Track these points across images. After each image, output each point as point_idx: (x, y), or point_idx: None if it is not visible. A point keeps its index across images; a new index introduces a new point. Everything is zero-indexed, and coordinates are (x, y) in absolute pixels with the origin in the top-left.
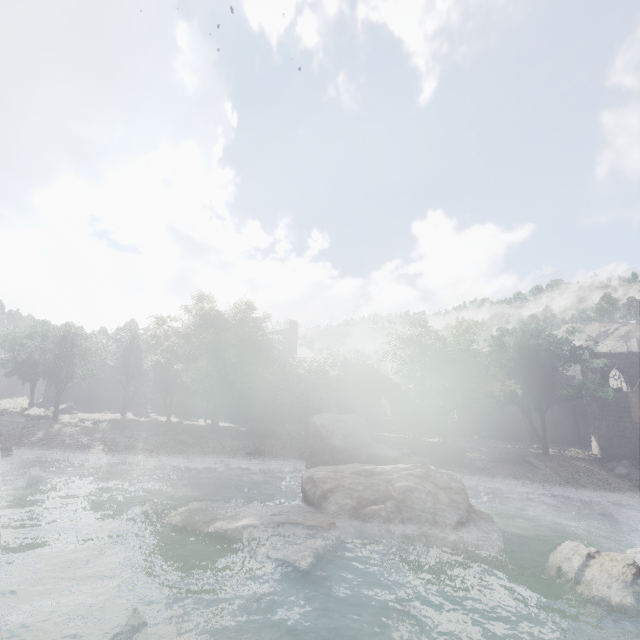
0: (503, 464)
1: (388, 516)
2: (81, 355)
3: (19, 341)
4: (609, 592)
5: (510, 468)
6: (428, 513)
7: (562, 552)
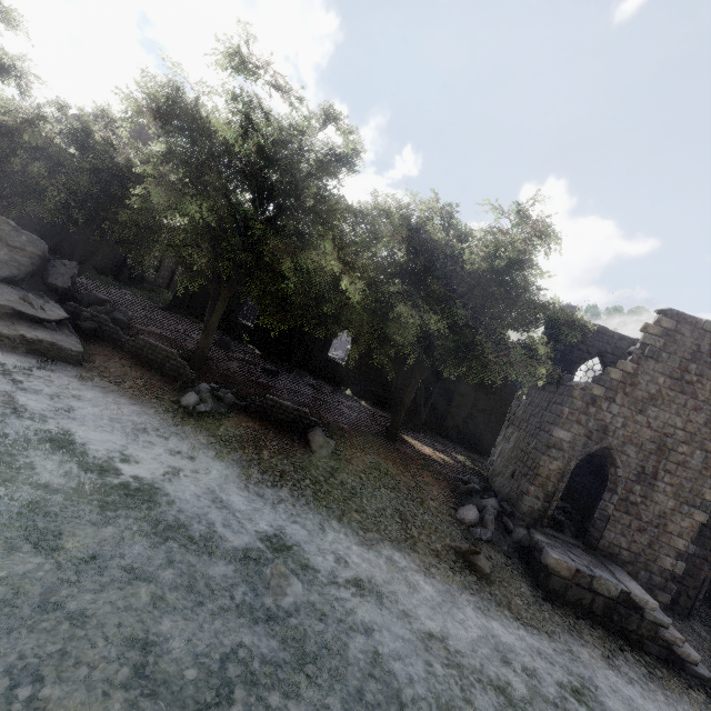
0: (256, 420)
1: None
2: None
3: None
4: None
5: (254, 429)
6: None
7: None
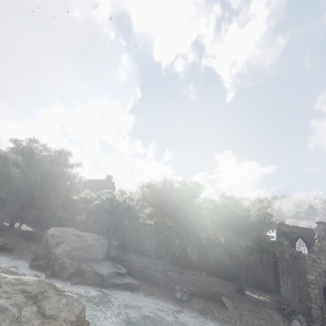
0: (200, 298)
1: None
2: None
3: None
4: None
5: (203, 303)
6: None
7: None
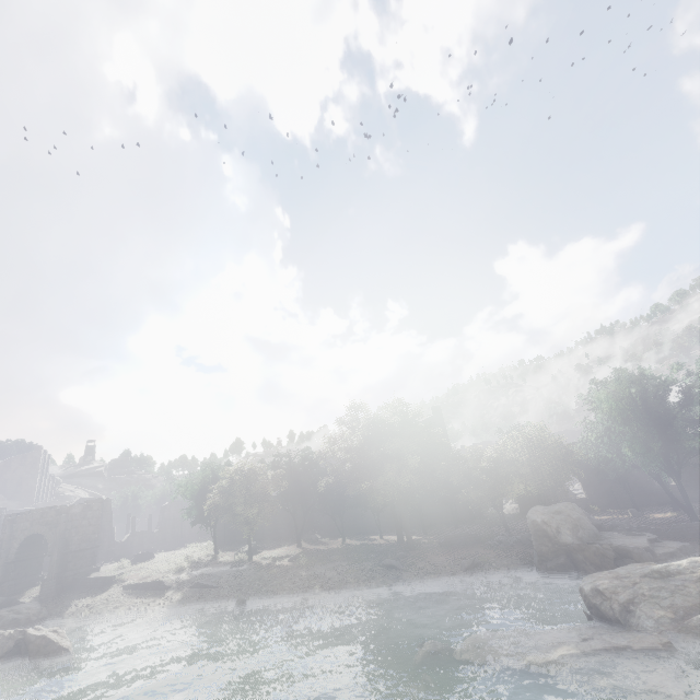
0: None
1: None
2: (262, 491)
3: (198, 488)
4: None
5: None
6: None
7: None
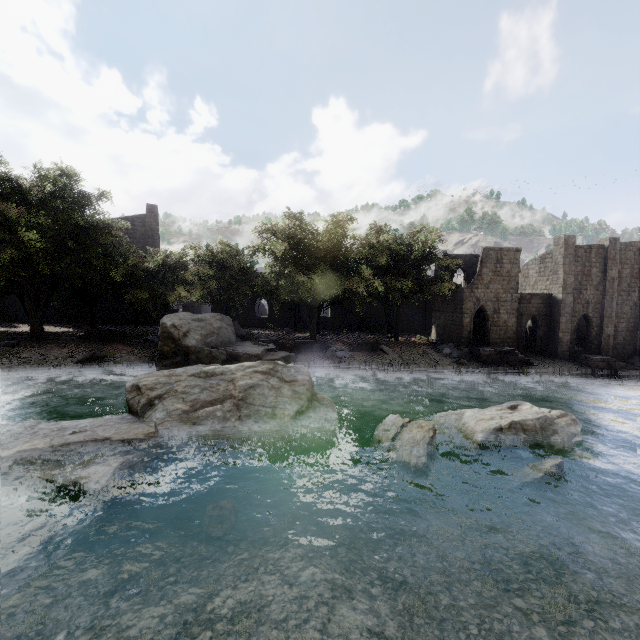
0: (360, 353)
1: (224, 416)
2: None
3: None
4: (410, 454)
5: (365, 356)
6: (268, 407)
7: (383, 425)
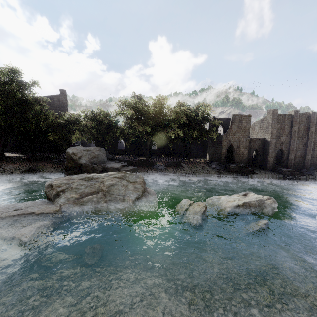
0: (170, 167)
1: (97, 200)
2: None
3: None
4: (193, 219)
5: (173, 168)
6: (121, 195)
7: (180, 204)
